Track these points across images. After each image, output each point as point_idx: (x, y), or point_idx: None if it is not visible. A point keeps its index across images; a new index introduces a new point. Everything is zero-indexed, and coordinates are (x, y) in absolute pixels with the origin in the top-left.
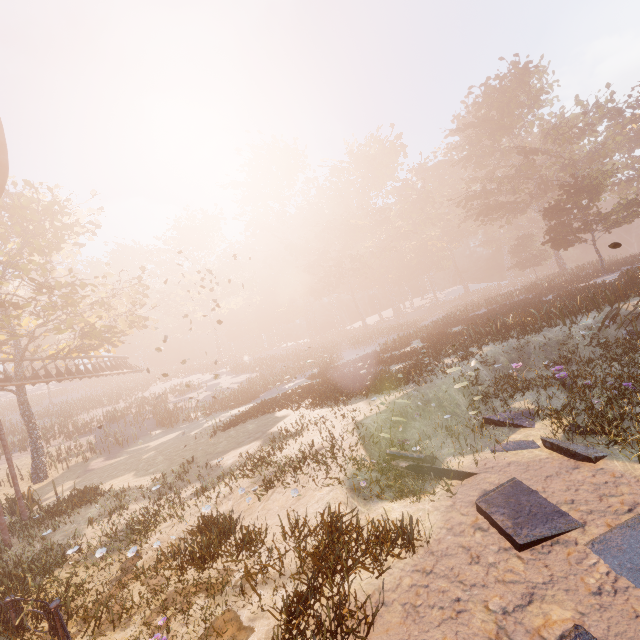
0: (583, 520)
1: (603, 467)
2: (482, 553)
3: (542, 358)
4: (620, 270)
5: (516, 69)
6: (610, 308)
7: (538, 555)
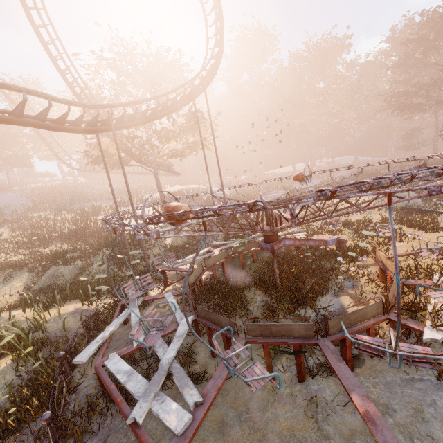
0: None
1: None
2: None
3: None
4: None
5: None
6: None
7: None
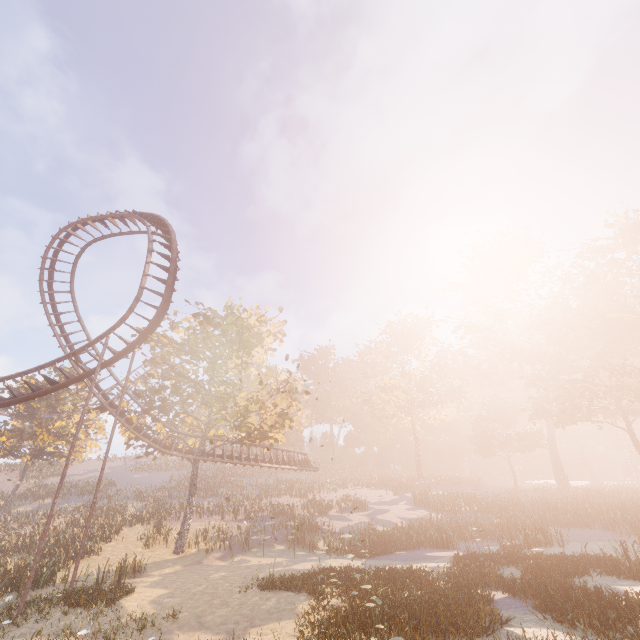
0: None
1: None
2: None
3: None
4: None
5: None
6: None
7: None
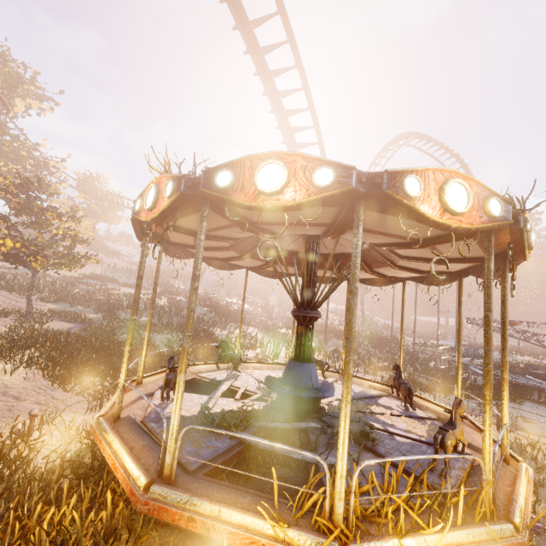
0: None
1: None
2: None
3: None
4: None
5: None
6: None
7: None
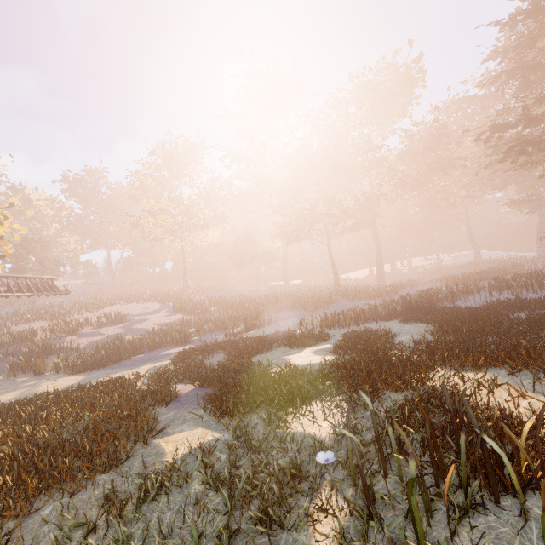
0: None
1: None
2: None
3: None
4: None
5: None
6: None
7: None
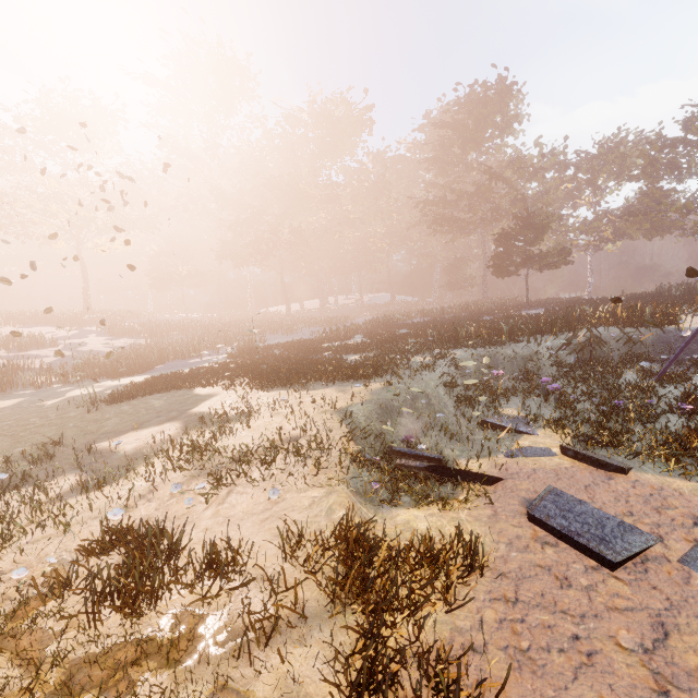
0: (657, 534)
1: (637, 479)
2: (568, 573)
3: (510, 370)
4: (539, 308)
5: (502, 84)
6: (563, 335)
7: (636, 575)
